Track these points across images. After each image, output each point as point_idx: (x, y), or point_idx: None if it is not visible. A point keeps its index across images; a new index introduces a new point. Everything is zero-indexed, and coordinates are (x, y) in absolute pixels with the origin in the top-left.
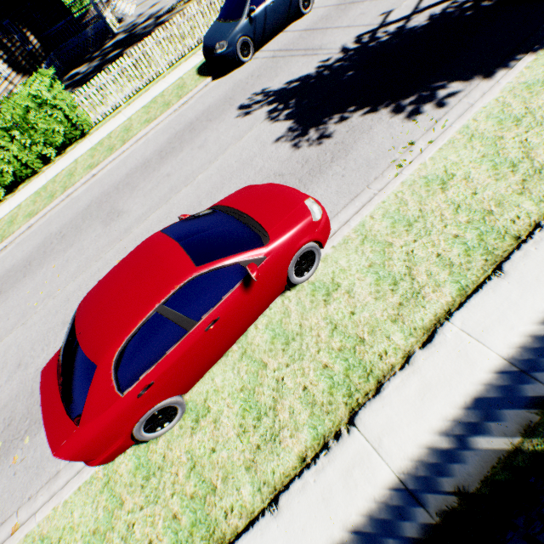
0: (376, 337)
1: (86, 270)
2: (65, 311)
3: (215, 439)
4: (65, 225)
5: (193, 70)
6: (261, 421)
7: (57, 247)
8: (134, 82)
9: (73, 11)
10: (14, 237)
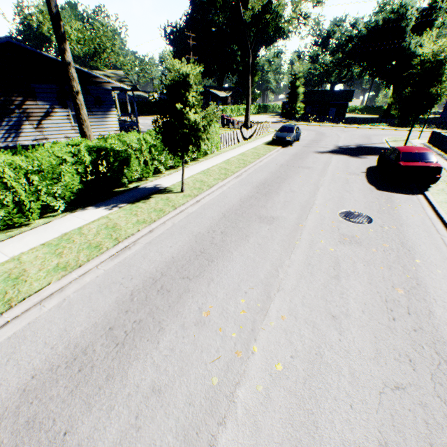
0: (441, 173)
1: (325, 175)
2: (339, 181)
3: (442, 185)
4: (276, 170)
5: (263, 145)
6: (445, 182)
7: (288, 173)
8: None
9: None
10: (241, 172)
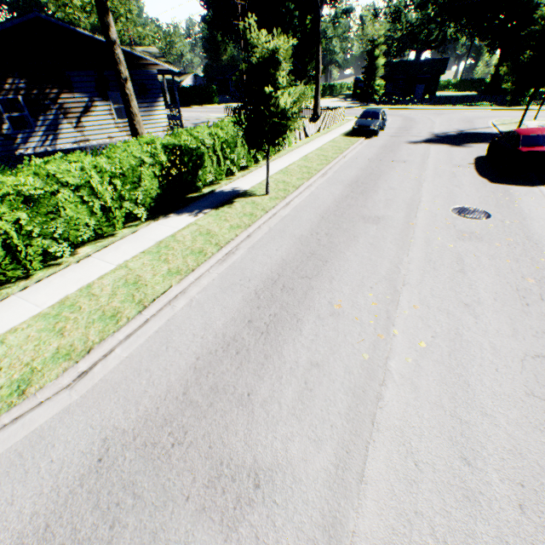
0: None
1: (426, 169)
2: (444, 176)
3: None
4: (366, 165)
5: (341, 137)
6: None
7: (381, 169)
8: None
9: None
10: (325, 170)
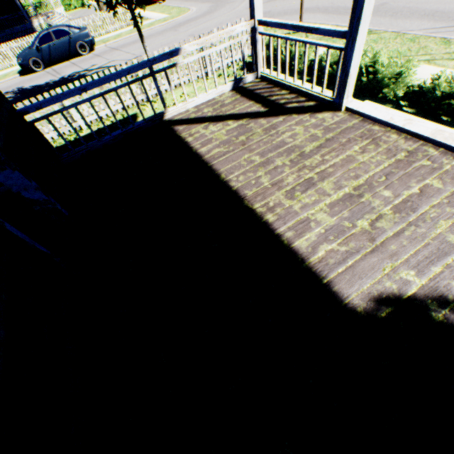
0: None
1: None
2: None
3: None
4: None
5: (21, 68)
6: None
7: None
8: (3, 67)
9: (39, 10)
10: None
